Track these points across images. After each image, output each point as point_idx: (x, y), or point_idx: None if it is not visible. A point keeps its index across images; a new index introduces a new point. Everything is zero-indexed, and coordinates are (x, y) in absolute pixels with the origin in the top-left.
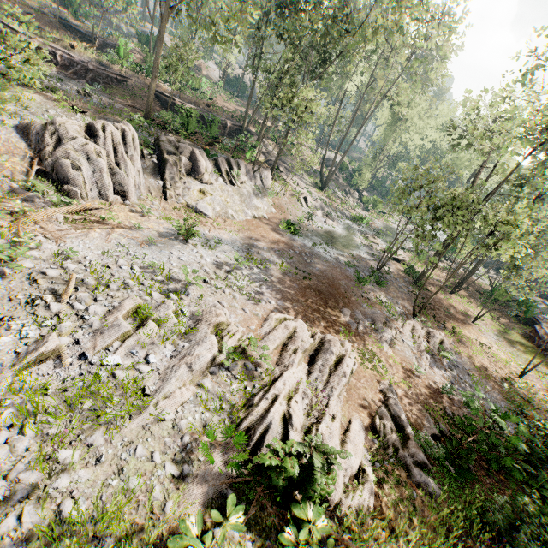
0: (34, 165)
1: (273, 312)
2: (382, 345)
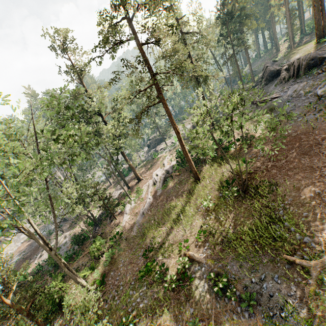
0: None
1: None
2: (34, 262)
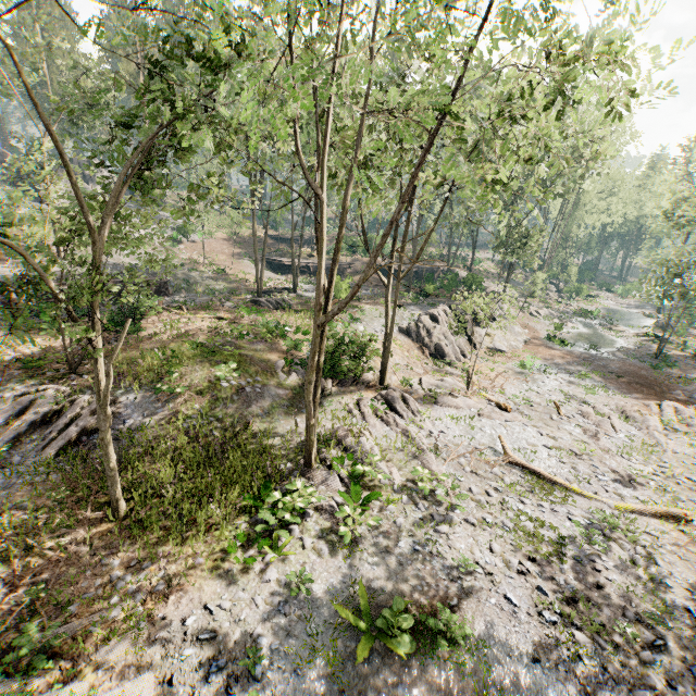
0: (425, 352)
1: (642, 402)
2: None
